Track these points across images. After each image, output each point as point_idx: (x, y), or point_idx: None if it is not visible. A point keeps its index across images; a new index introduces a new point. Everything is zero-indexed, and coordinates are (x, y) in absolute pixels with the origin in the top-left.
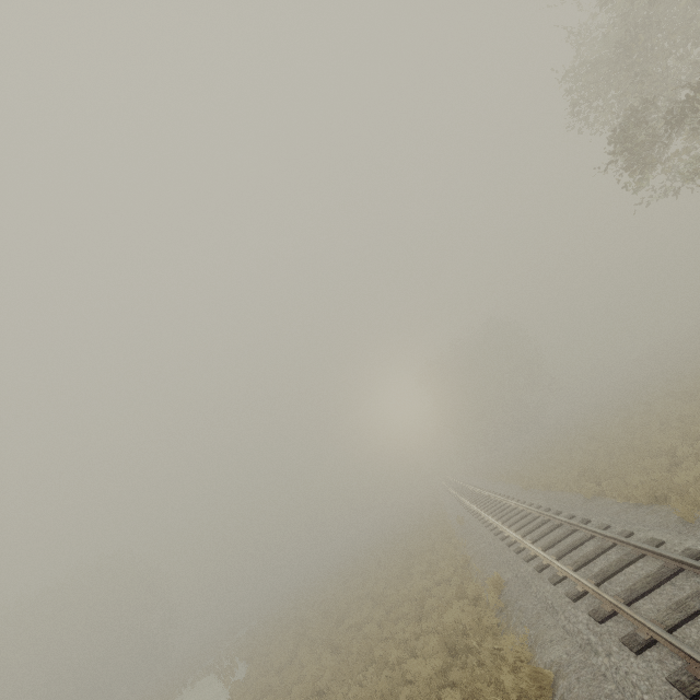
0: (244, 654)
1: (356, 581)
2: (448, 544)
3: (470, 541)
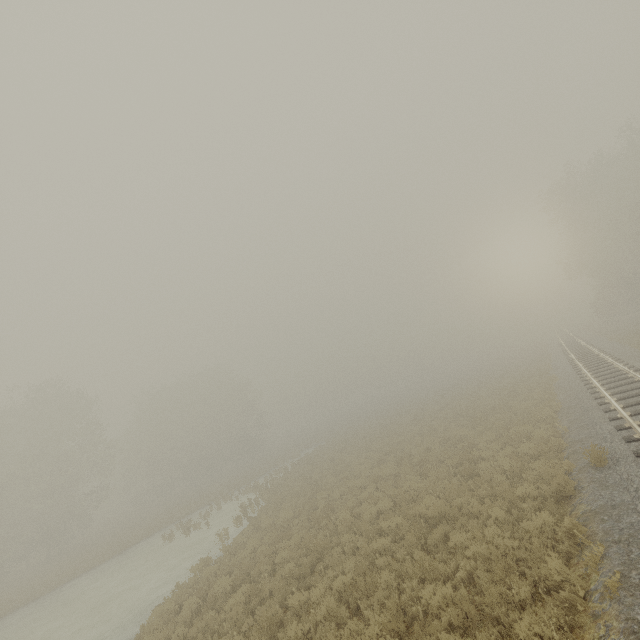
0: (265, 498)
1: (385, 471)
2: (553, 519)
3: (639, 591)
